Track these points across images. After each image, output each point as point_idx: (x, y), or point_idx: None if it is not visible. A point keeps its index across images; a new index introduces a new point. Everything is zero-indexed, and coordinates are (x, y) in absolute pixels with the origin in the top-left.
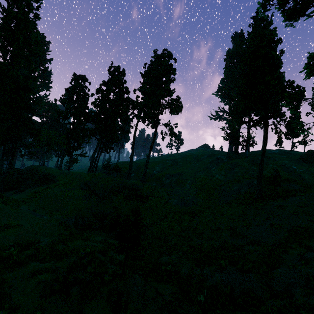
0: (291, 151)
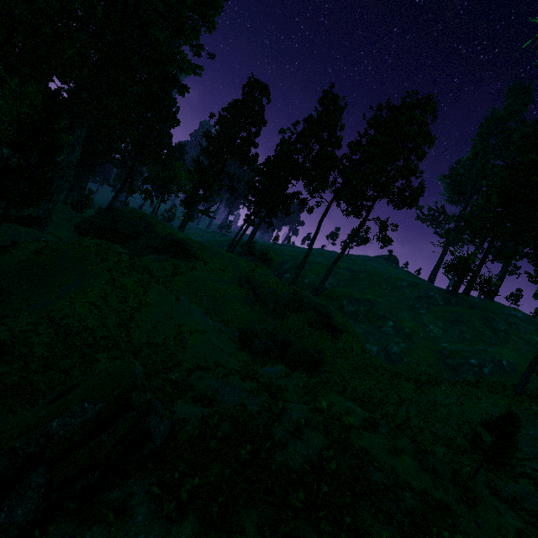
0: (535, 319)
